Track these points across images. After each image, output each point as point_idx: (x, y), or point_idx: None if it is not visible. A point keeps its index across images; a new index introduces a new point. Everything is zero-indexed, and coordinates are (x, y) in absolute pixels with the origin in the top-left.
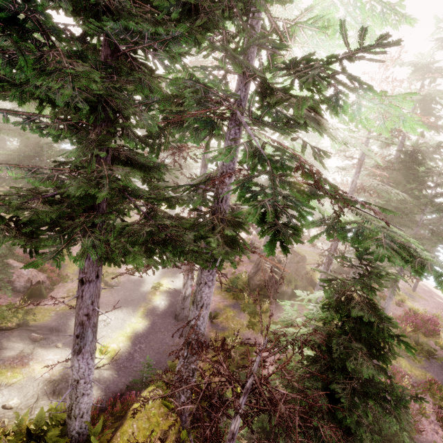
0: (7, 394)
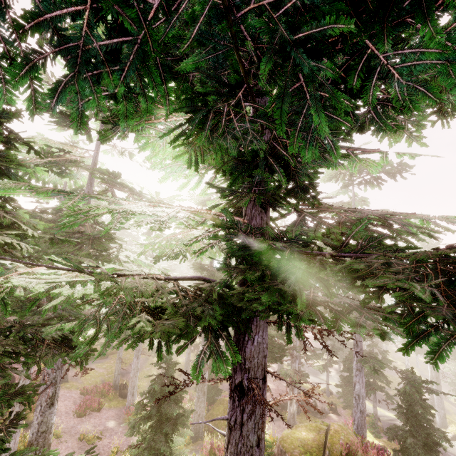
0: None
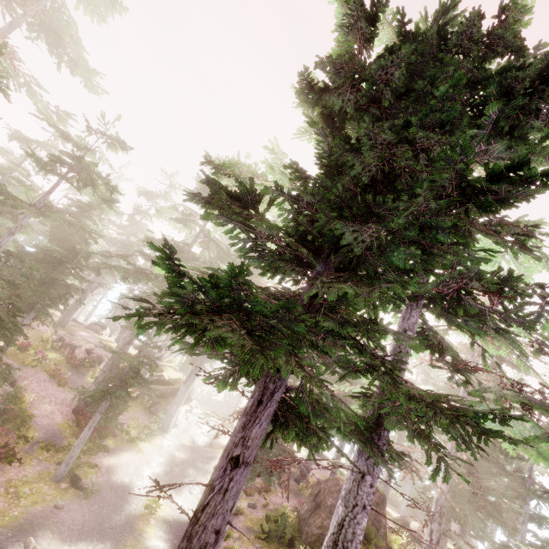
0: None
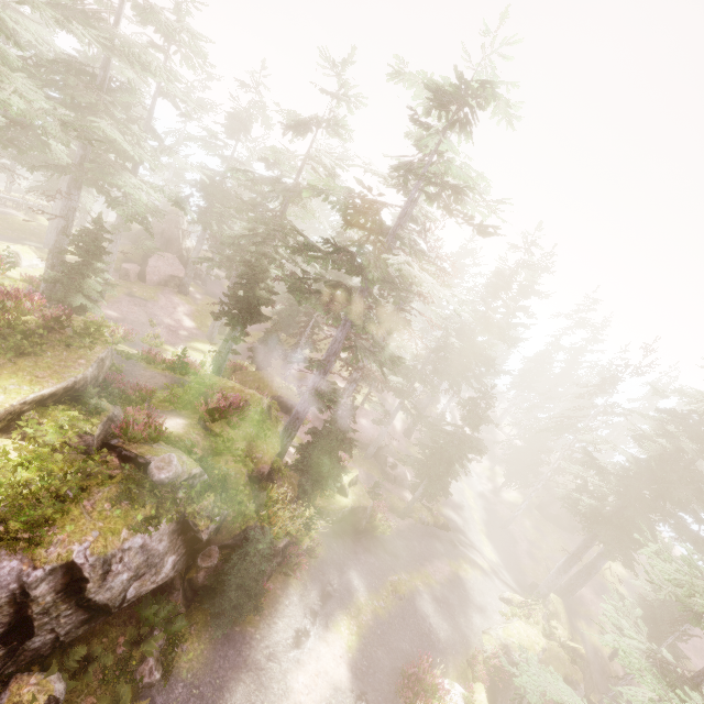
0: (496, 577)
